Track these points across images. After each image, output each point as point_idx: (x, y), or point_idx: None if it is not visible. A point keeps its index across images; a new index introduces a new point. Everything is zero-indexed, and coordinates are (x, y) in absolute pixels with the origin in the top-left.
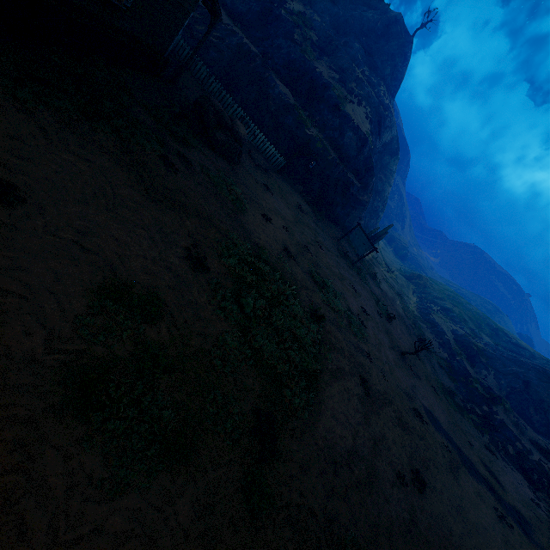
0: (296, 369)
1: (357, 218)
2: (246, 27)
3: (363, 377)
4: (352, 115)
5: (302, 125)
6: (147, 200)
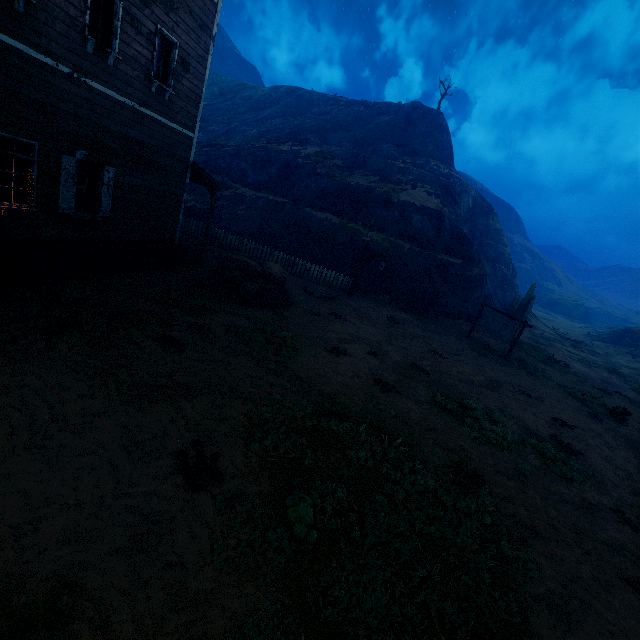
0: (456, 638)
1: (481, 298)
2: (272, 189)
3: (638, 581)
4: (410, 200)
5: (357, 235)
6: (116, 404)
